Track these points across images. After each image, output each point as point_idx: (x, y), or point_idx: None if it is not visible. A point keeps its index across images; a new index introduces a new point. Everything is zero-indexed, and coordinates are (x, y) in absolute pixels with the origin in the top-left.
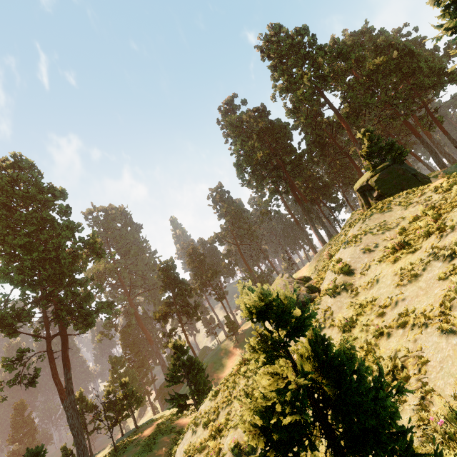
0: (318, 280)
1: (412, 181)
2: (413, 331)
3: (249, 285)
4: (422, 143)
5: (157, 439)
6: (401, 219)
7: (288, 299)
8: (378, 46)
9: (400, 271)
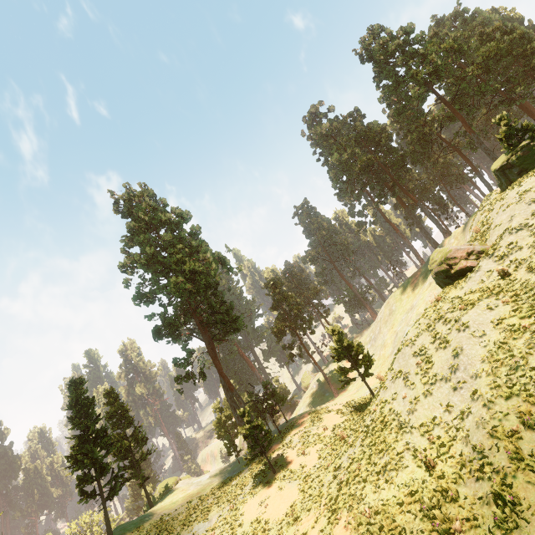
0: None
1: None
2: None
3: None
4: None
5: (320, 417)
6: None
7: None
8: (483, 31)
9: None
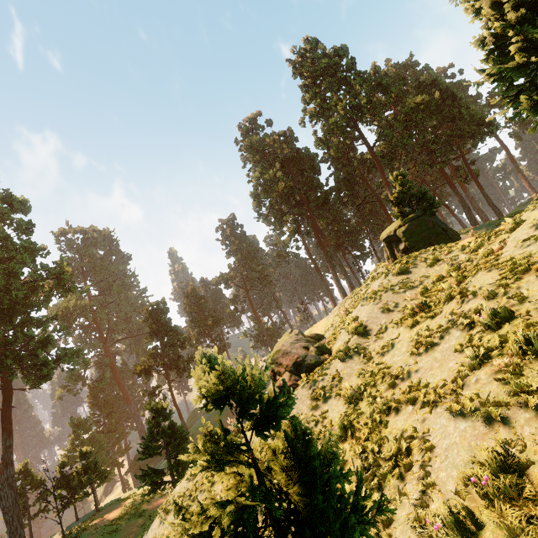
0: (331, 339)
1: (441, 236)
2: (423, 409)
3: (214, 356)
4: (456, 196)
5: (121, 525)
6: (425, 278)
7: (255, 382)
8: (421, 83)
9: (417, 338)
